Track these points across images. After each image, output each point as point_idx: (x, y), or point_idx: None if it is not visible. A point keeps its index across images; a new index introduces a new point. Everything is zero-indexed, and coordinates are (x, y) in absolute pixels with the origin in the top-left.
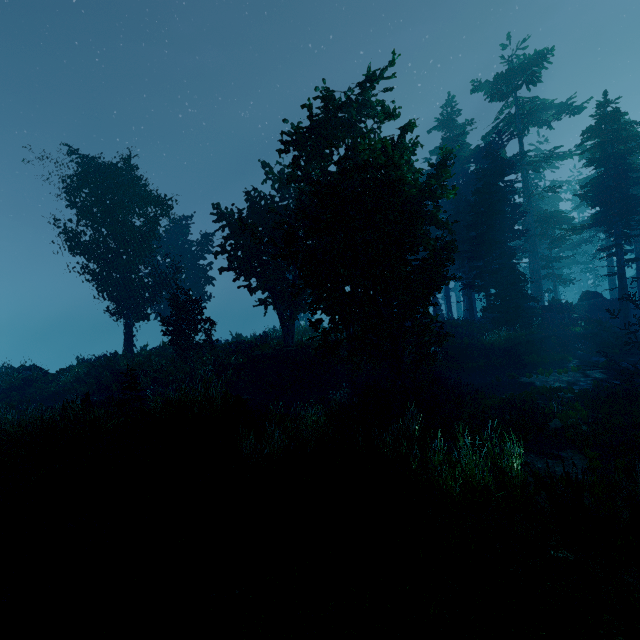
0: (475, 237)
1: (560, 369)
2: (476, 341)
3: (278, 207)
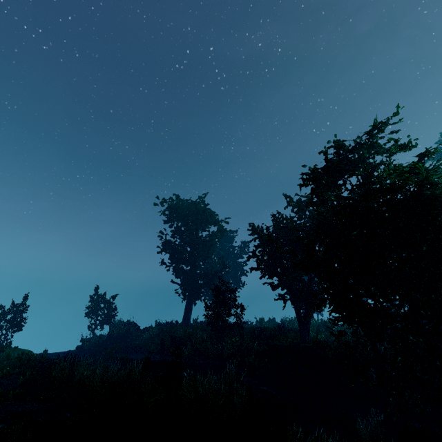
0: None
1: None
2: None
3: (296, 224)
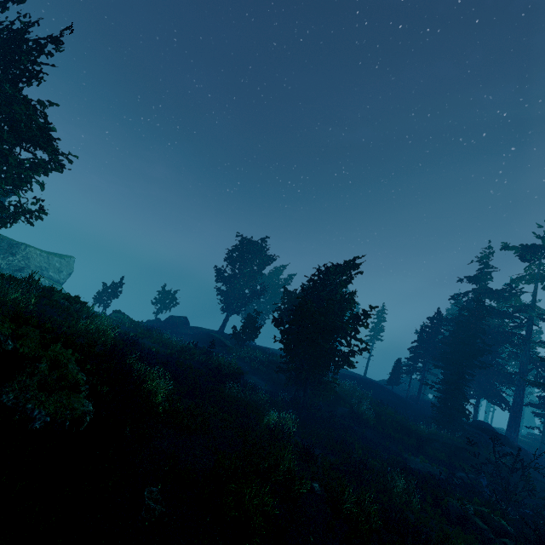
0: (443, 352)
1: (434, 463)
2: (410, 422)
3: None
